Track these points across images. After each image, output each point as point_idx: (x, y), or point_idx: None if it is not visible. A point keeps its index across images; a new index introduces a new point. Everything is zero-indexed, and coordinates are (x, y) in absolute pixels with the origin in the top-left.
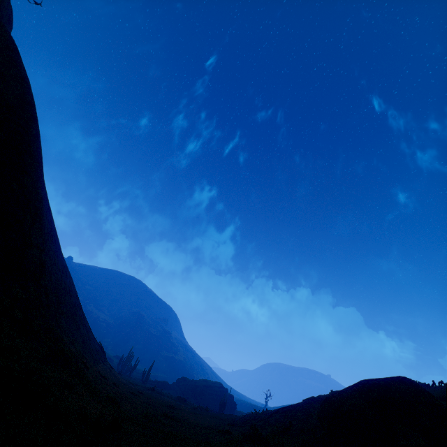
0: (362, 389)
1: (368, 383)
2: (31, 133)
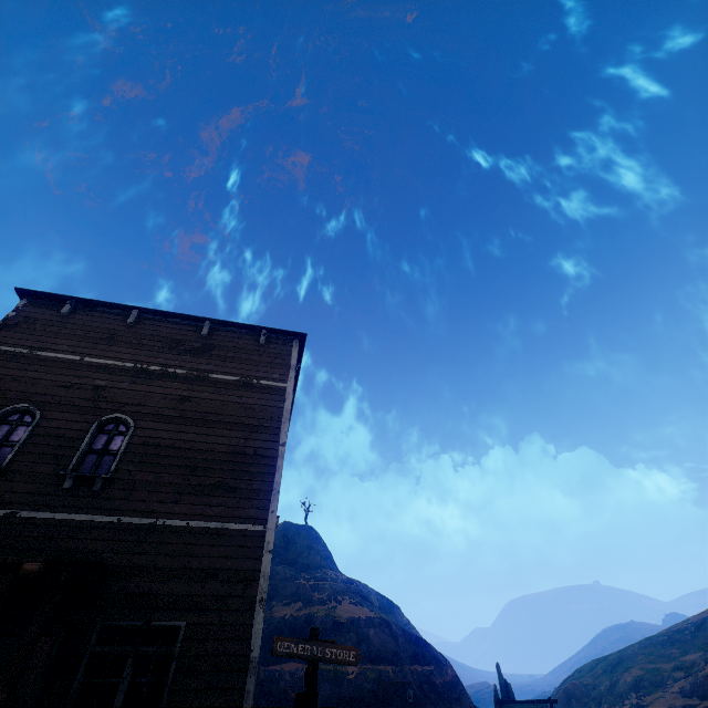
0: (563, 691)
1: (564, 688)
2: None
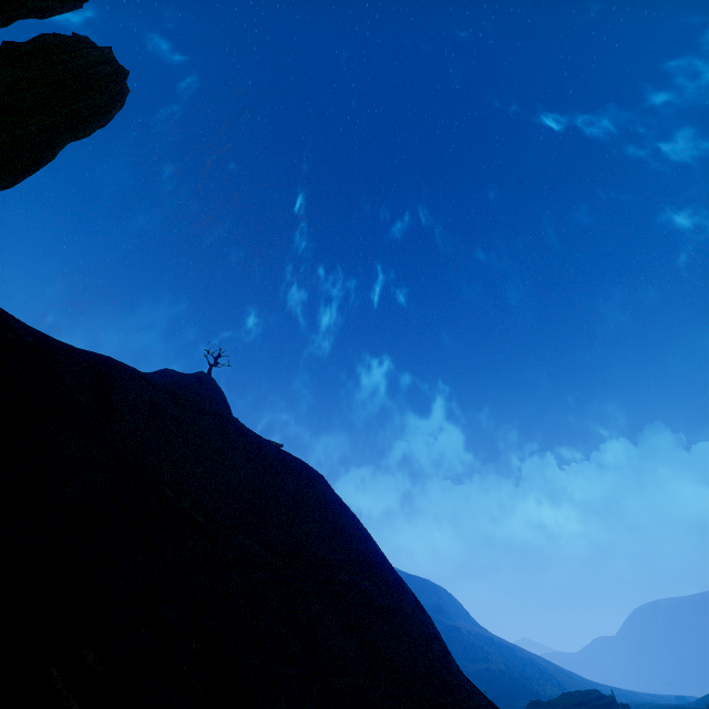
0: None
1: None
2: (377, 548)
